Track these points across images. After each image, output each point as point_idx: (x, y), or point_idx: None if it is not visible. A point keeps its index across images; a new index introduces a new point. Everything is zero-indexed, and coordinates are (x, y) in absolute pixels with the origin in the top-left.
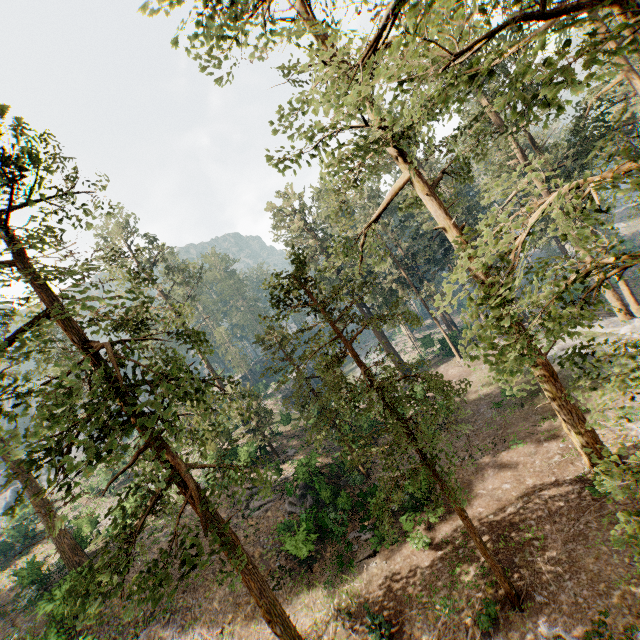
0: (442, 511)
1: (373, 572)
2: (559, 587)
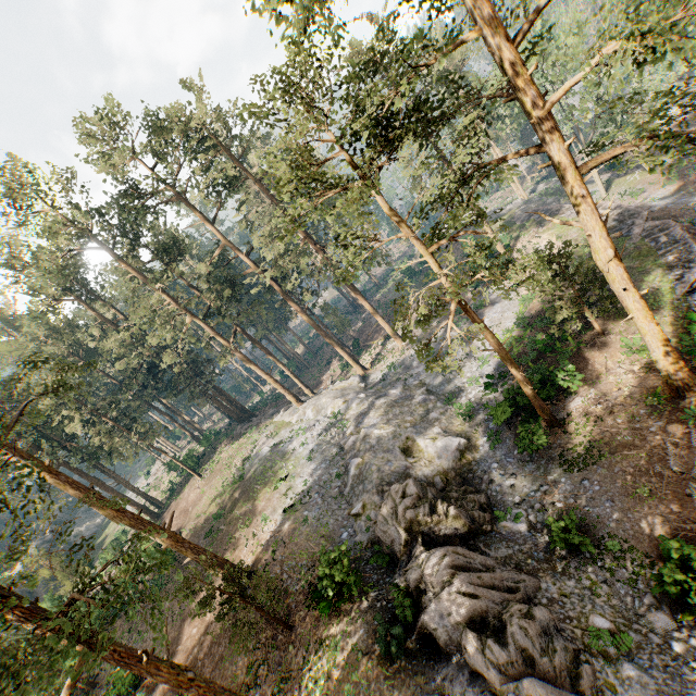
0: (143, 695)
1: None
2: None
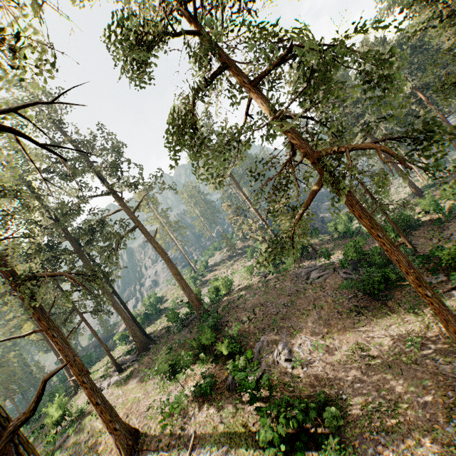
0: None
1: None
2: None
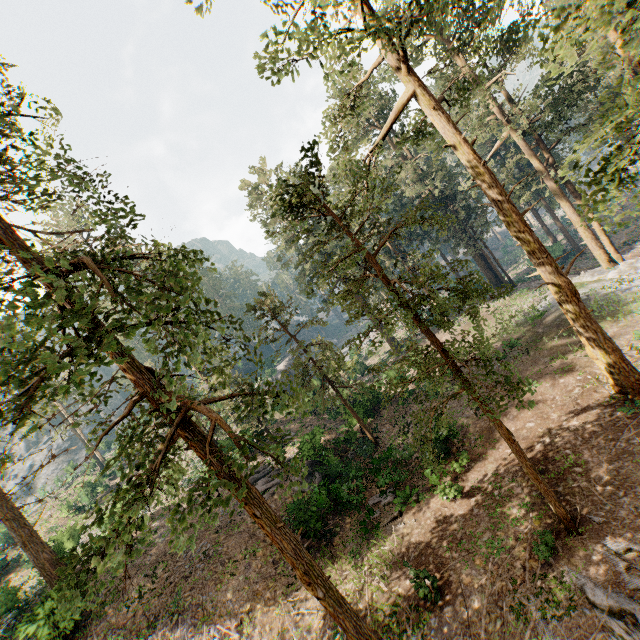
0: (467, 459)
1: (402, 532)
2: (615, 505)
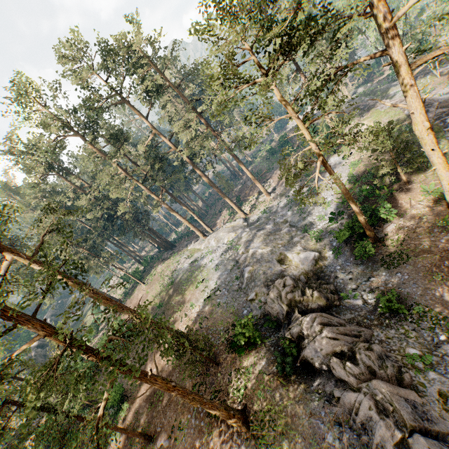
0: (127, 406)
1: None
2: (165, 417)
